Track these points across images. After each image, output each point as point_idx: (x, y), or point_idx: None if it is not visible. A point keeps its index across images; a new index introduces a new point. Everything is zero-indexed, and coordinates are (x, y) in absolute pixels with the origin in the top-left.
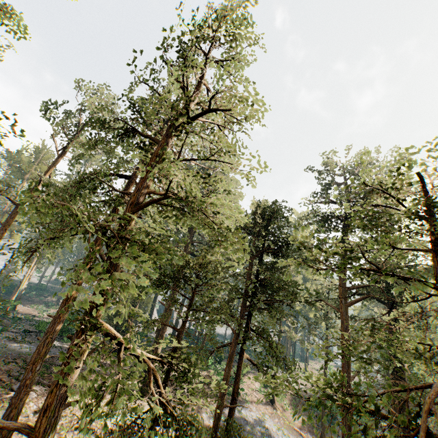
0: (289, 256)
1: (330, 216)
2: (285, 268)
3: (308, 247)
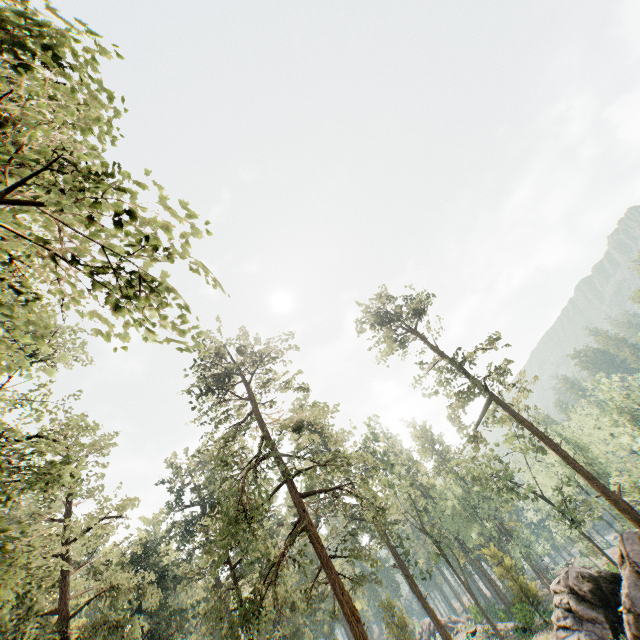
0: (167, 587)
1: (192, 526)
2: (166, 603)
3: (189, 573)
